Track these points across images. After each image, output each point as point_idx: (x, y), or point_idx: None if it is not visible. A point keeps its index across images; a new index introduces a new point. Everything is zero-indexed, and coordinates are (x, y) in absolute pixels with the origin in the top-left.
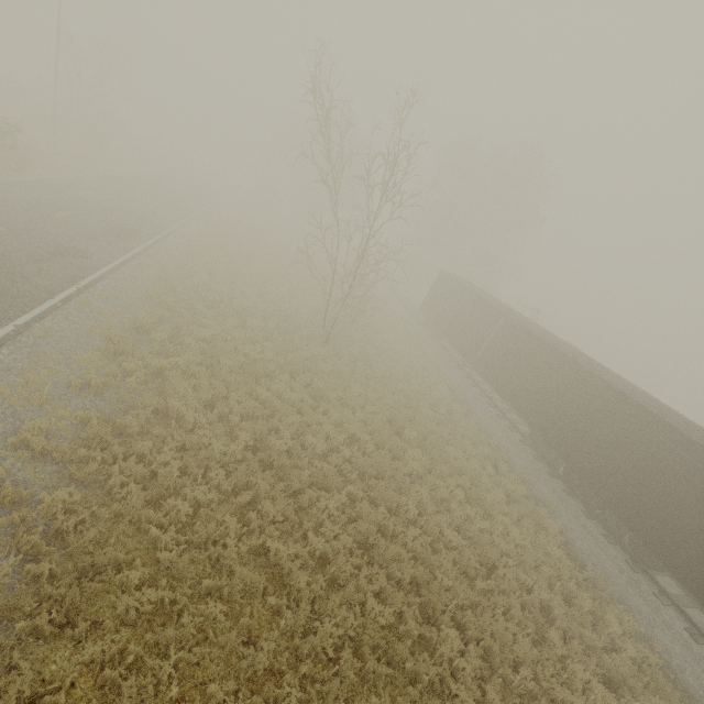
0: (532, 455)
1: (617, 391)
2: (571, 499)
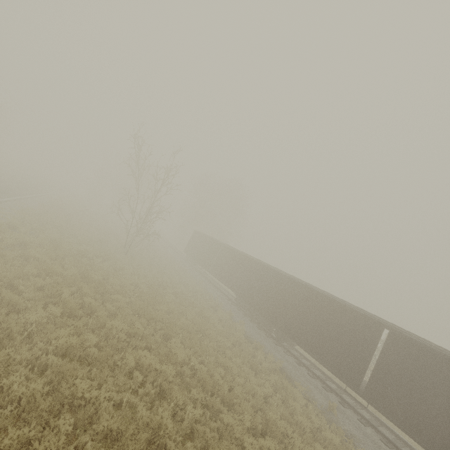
0: (236, 308)
1: (264, 265)
2: (252, 323)
